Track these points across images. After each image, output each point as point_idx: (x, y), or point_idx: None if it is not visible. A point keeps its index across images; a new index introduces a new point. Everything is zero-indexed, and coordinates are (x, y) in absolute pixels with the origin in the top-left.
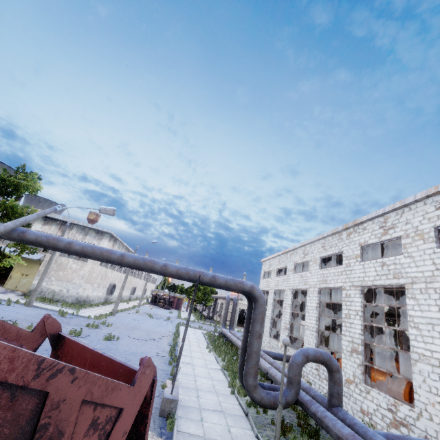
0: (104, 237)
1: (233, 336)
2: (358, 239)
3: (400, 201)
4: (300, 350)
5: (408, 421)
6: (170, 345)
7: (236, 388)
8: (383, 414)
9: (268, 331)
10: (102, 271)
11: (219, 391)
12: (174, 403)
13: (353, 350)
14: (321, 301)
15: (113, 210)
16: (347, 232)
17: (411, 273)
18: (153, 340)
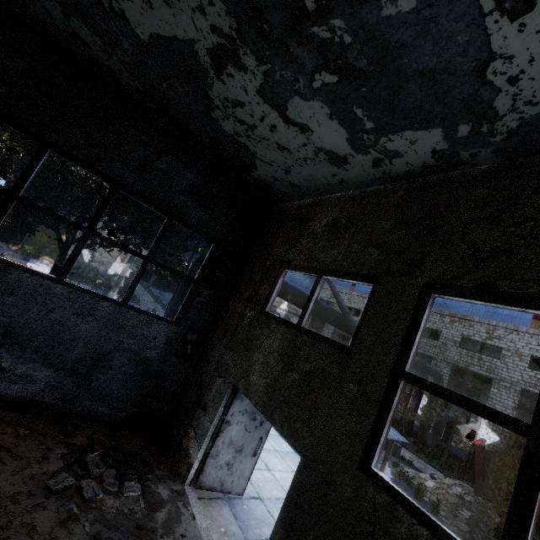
0: None
1: None
2: (462, 330)
3: (514, 326)
4: (444, 414)
5: (467, 449)
6: None
7: None
8: None
9: None
10: None
11: None
12: (401, 448)
13: None
14: None
15: None
16: (451, 318)
17: (502, 374)
18: None
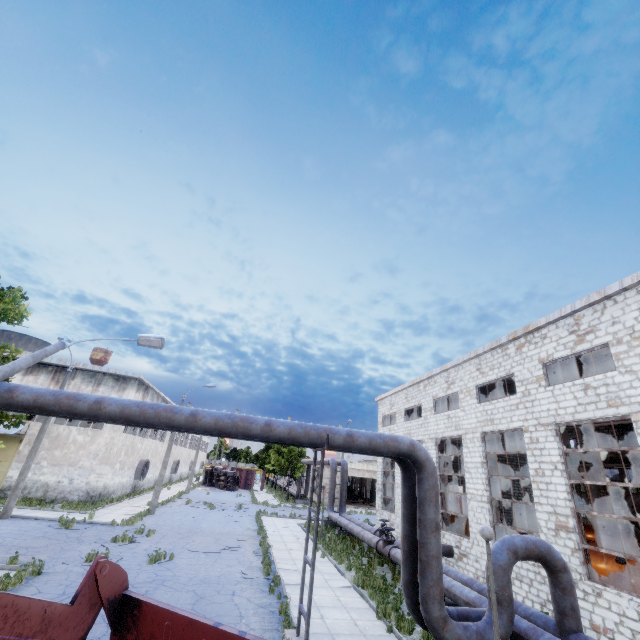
0: (129, 386)
1: (353, 524)
2: (536, 353)
3: (598, 292)
4: (500, 542)
5: None
6: (258, 555)
7: (392, 620)
8: (633, 630)
9: None
10: (127, 442)
11: (367, 631)
12: None
13: (559, 526)
14: (488, 453)
15: (161, 340)
16: (516, 343)
17: (637, 396)
18: (229, 550)
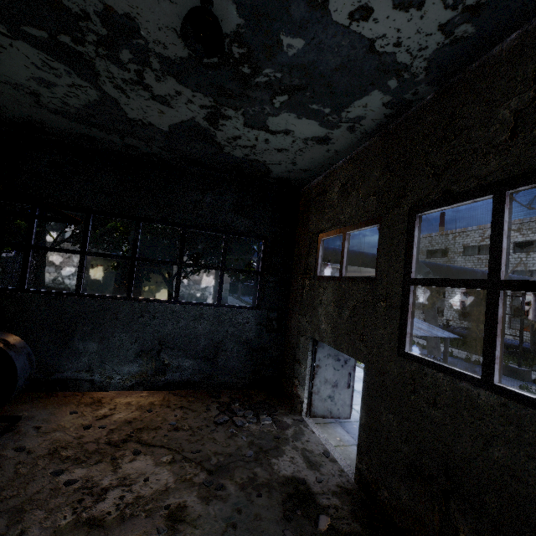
0: None
1: None
2: None
3: None
4: None
5: None
6: None
7: None
8: None
9: (420, 308)
10: None
11: None
12: (530, 373)
13: None
14: None
15: None
16: None
17: None
18: None
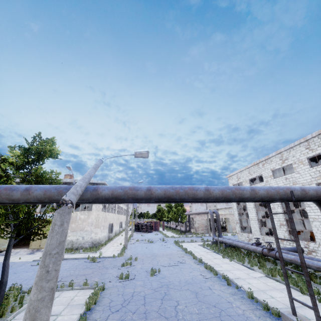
0: None
1: (236, 242)
2: None
3: None
4: None
5: None
6: (198, 264)
7: (315, 295)
8: None
9: (257, 230)
10: (103, 216)
11: (307, 303)
12: None
13: None
14: None
15: (147, 152)
16: None
17: None
18: (181, 263)
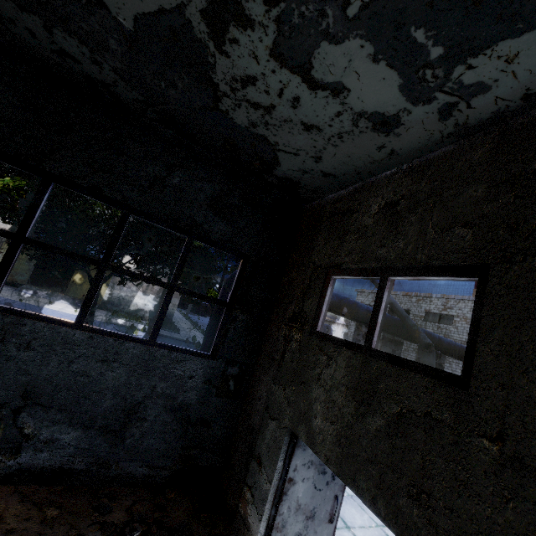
0: None
1: None
2: None
3: None
4: None
5: None
6: None
7: None
8: None
9: None
10: None
11: None
12: None
13: None
14: None
15: None
16: None
17: None
18: None
